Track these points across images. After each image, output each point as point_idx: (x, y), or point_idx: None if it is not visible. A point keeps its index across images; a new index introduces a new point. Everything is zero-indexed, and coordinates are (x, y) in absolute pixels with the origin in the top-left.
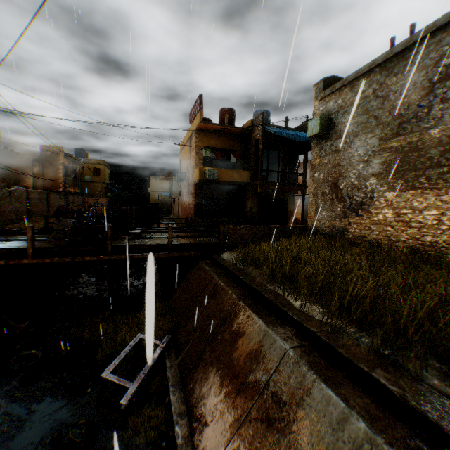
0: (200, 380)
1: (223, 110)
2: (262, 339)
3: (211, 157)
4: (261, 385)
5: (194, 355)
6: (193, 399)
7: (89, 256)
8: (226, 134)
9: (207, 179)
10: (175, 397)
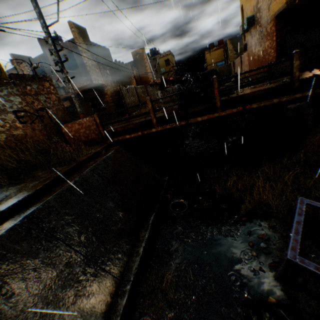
0: None
1: None
2: None
3: None
4: None
5: None
6: None
7: (200, 117)
8: None
9: None
10: None
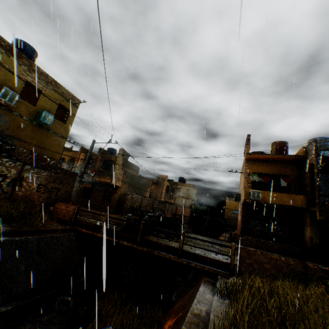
0: None
1: (274, 143)
2: None
3: (260, 181)
4: None
5: None
6: None
7: (126, 242)
8: (275, 162)
9: (251, 200)
10: None
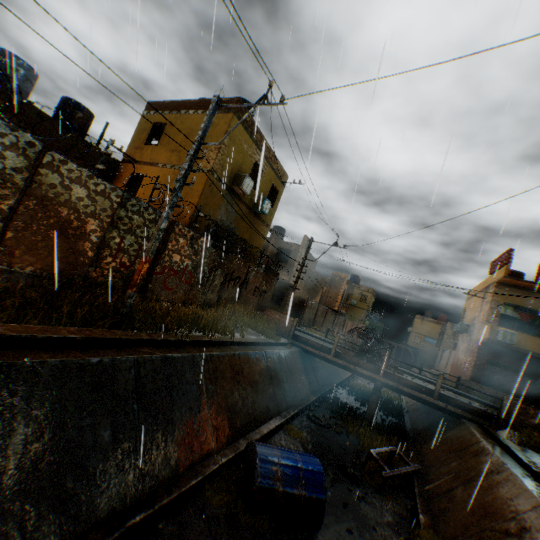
0: (446, 501)
1: None
2: (518, 492)
3: (512, 316)
4: (506, 515)
5: (443, 487)
6: (437, 510)
7: (366, 371)
8: None
9: (498, 341)
10: (420, 501)
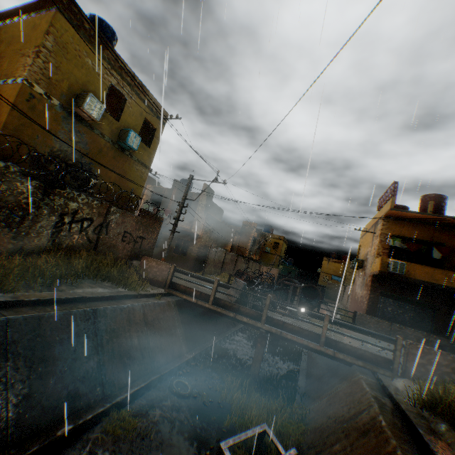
0: None
1: (426, 196)
2: None
3: (401, 247)
4: None
5: None
6: None
7: (246, 318)
8: (426, 223)
9: (389, 273)
10: None
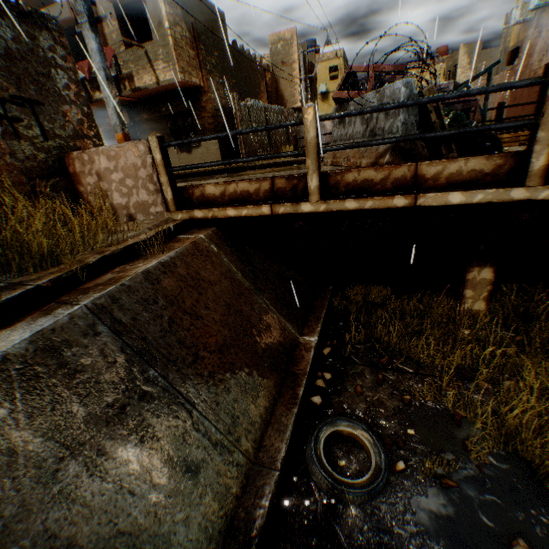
0: None
1: None
2: None
3: None
4: None
5: None
6: None
7: (460, 192)
8: None
9: None
10: None
